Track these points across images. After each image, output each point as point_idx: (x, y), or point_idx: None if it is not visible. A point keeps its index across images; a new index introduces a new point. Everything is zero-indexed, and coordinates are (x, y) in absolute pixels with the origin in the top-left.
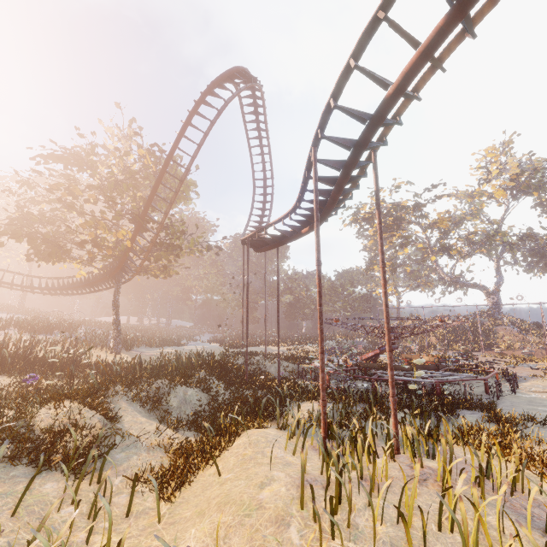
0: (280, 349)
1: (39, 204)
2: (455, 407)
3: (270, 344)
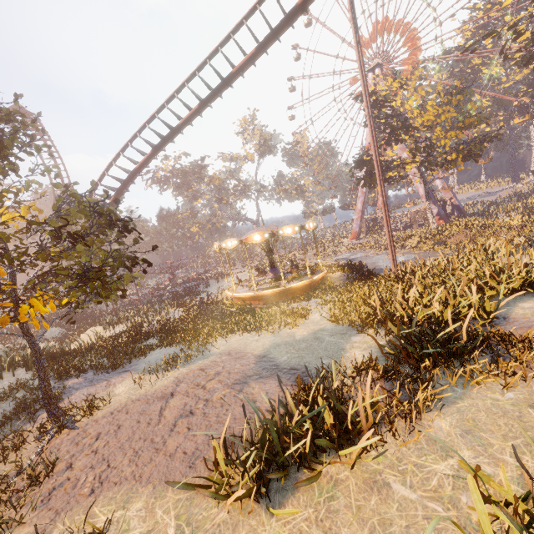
0: None
1: None
2: (186, 296)
3: None
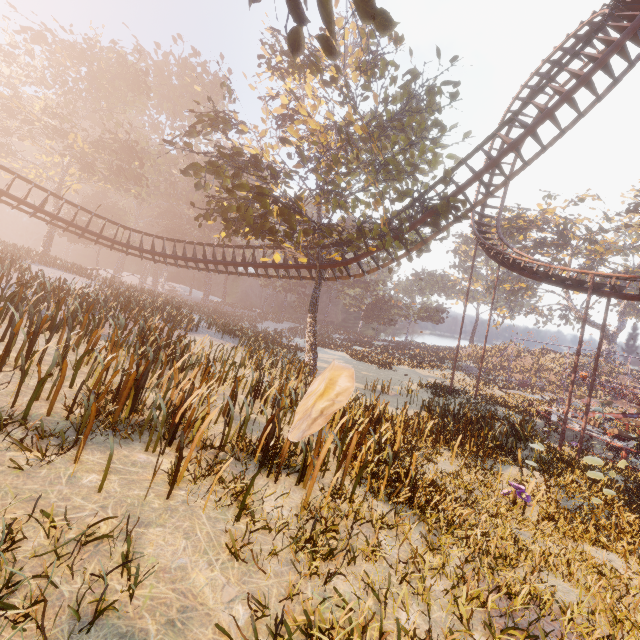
0: (428, 374)
1: (225, 130)
2: None
3: (406, 363)
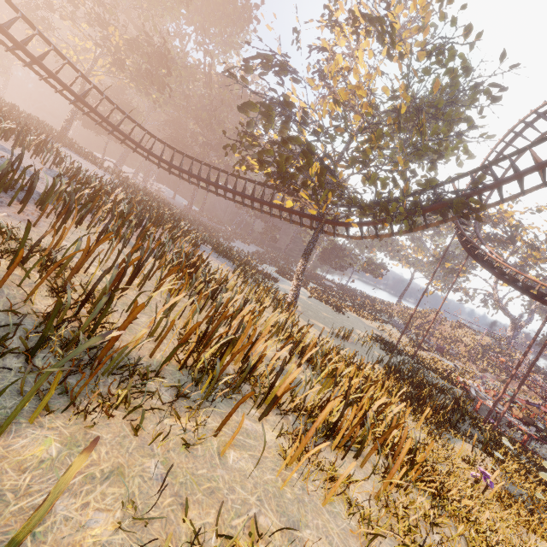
0: (371, 324)
1: (278, 73)
2: None
3: (353, 310)
